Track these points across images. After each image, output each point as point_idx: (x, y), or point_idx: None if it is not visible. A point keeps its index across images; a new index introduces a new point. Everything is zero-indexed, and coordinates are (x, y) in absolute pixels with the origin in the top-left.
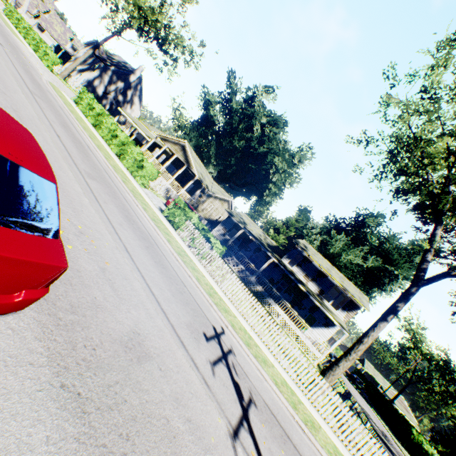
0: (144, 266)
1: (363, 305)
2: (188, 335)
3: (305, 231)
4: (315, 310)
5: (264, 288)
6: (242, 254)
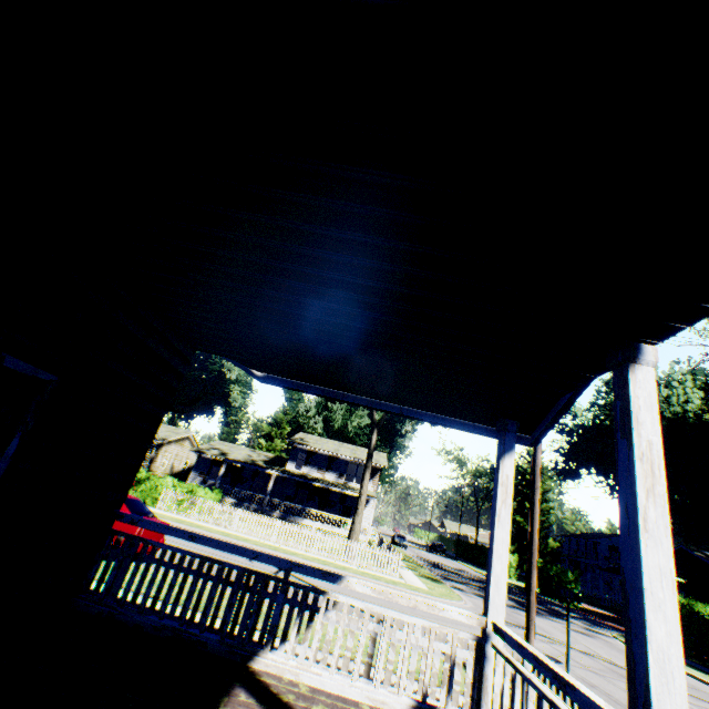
0: (167, 537)
1: (380, 463)
2: (226, 554)
3: (301, 419)
4: (345, 498)
5: (285, 511)
6: (239, 490)
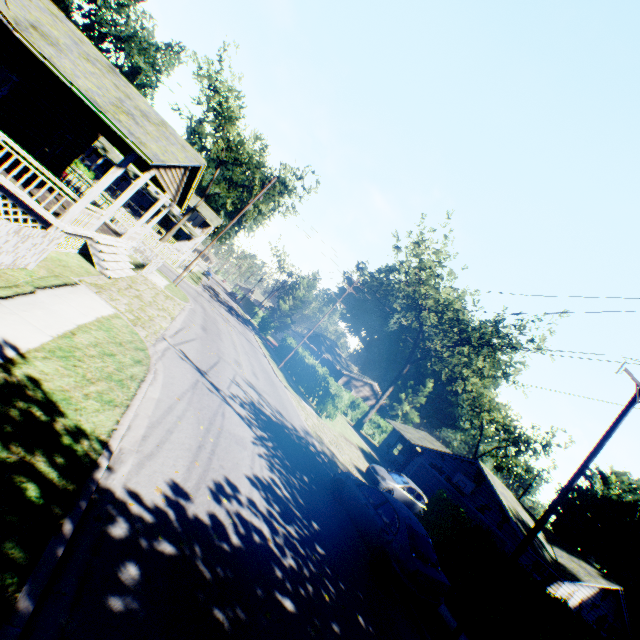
0: None
1: (212, 223)
2: None
3: None
4: (180, 229)
5: (136, 214)
6: None
